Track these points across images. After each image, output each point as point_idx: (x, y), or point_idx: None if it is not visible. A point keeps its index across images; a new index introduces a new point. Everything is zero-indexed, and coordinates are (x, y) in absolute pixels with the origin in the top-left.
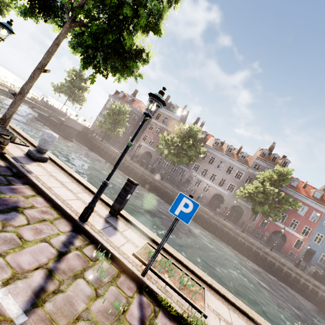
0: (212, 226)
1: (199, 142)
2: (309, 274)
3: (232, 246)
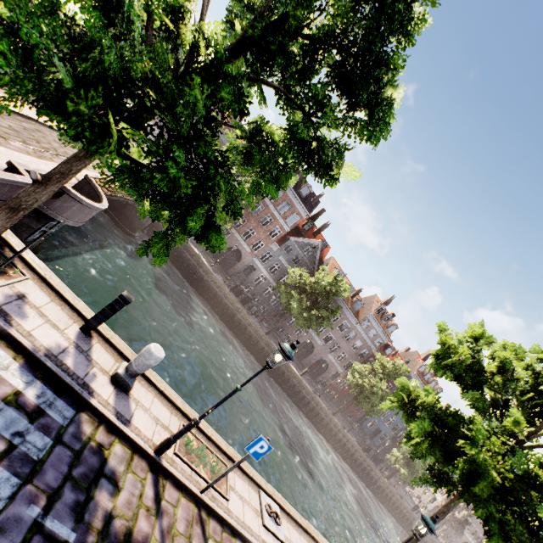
0: (308, 407)
1: (339, 306)
2: (368, 456)
3: (319, 430)
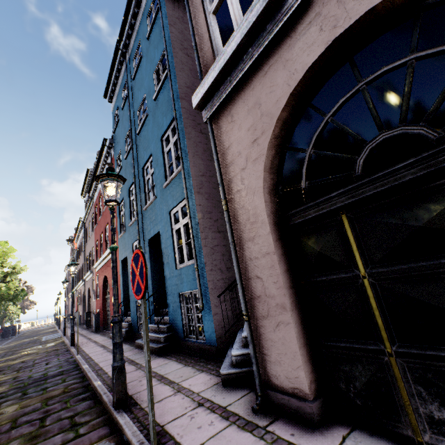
0: None
1: None
2: None
3: None
